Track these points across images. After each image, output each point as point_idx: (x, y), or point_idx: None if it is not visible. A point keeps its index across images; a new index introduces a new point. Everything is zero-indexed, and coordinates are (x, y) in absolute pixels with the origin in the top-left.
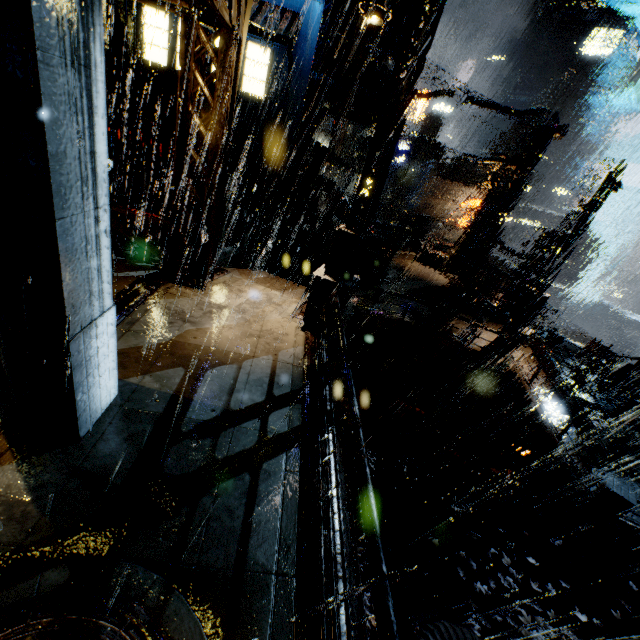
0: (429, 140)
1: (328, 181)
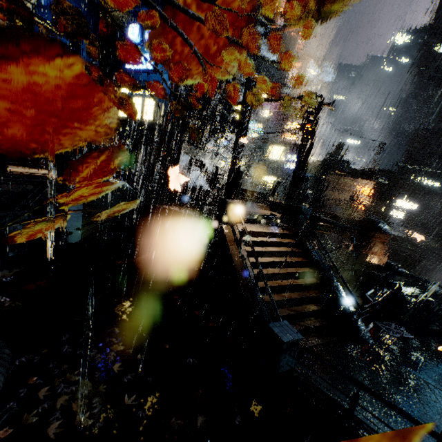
0: (337, 160)
1: (195, 159)
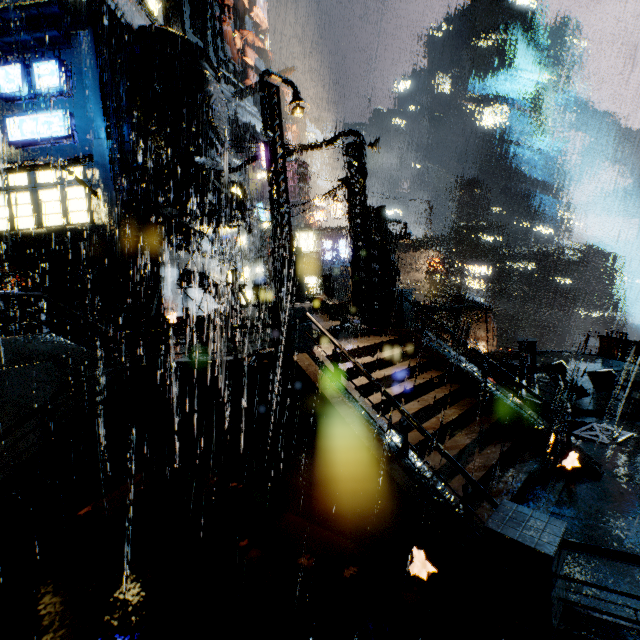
0: None
1: (188, 273)
